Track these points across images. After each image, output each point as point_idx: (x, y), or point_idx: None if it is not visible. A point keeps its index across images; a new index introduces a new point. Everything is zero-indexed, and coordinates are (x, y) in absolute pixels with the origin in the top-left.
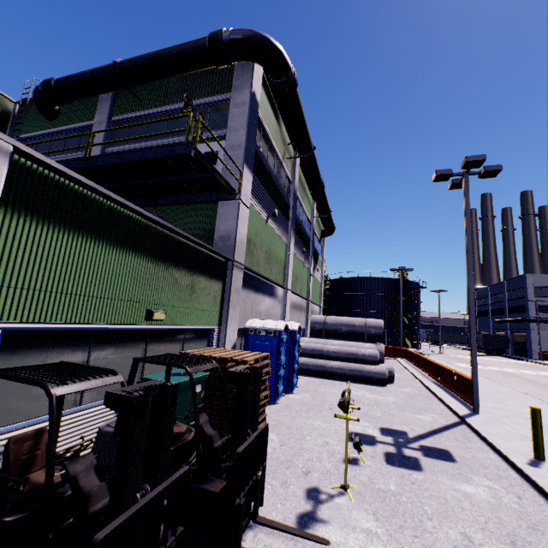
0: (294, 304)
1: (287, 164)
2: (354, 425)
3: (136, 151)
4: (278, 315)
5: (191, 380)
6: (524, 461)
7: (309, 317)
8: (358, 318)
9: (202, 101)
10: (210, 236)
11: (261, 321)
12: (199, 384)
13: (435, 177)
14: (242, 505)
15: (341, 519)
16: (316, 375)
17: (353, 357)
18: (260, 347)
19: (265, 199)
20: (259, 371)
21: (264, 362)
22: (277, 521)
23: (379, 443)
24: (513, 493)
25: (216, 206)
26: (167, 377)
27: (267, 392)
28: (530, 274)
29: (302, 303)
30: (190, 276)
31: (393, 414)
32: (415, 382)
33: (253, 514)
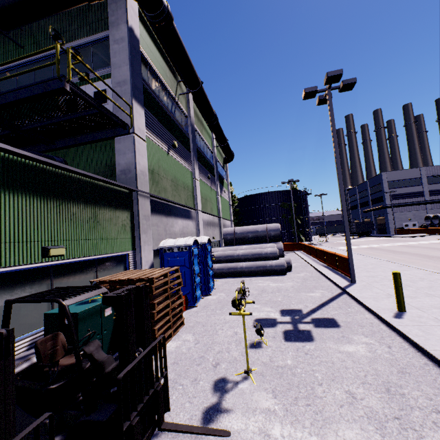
0: (206, 222)
1: (180, 100)
2: (260, 312)
3: (10, 92)
4: (193, 233)
5: (66, 313)
6: (391, 315)
7: (222, 230)
8: (260, 225)
9: (83, 41)
10: (112, 171)
11: (173, 240)
12: (108, 307)
13: (304, 95)
14: (136, 425)
15: (243, 404)
16: (231, 276)
17: (258, 256)
18: (175, 262)
19: (162, 132)
20: (143, 289)
21: (174, 275)
22: (184, 421)
23: (279, 323)
24: (384, 344)
25: (113, 143)
26: (60, 310)
27: (181, 300)
28: (384, 172)
29: (214, 220)
30: (91, 210)
31: (291, 297)
32: (308, 267)
33: (157, 423)
